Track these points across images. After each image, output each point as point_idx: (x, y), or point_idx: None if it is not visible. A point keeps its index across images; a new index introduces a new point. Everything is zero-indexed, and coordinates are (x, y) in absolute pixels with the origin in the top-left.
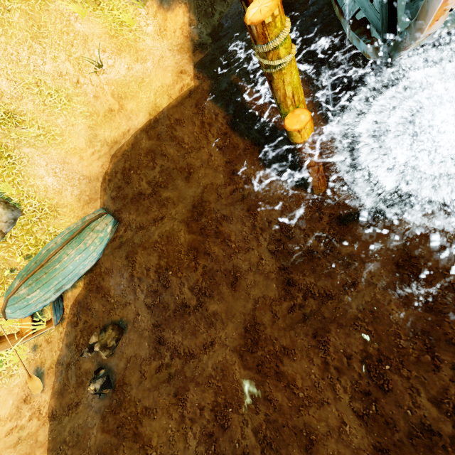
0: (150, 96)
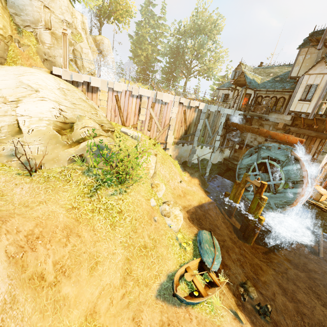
0: (198, 197)
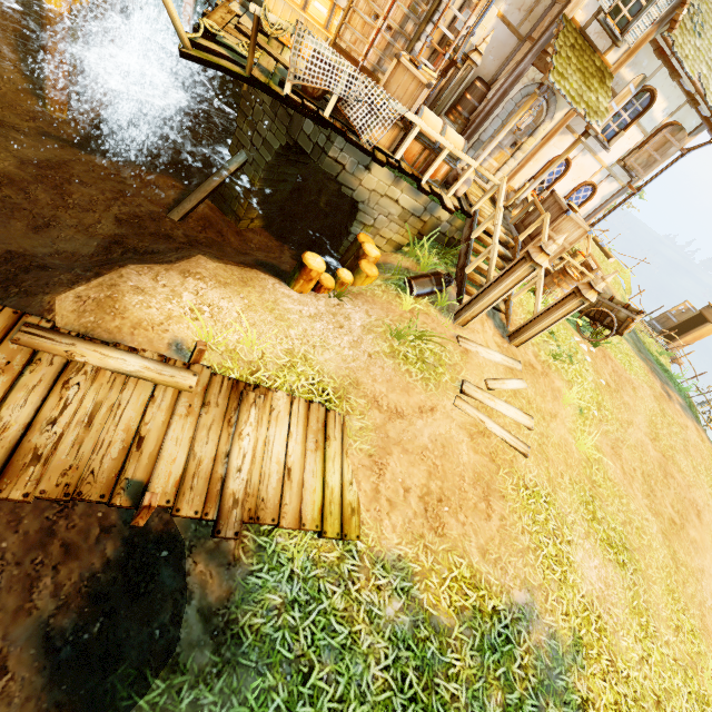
0: None
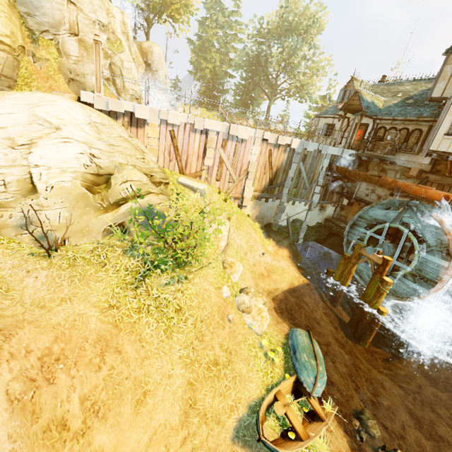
0: (289, 277)
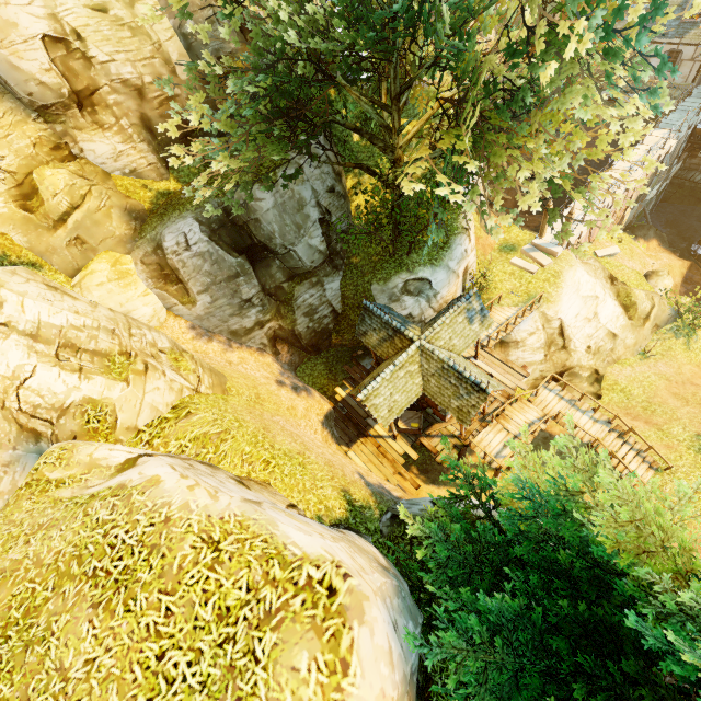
0: (678, 270)
